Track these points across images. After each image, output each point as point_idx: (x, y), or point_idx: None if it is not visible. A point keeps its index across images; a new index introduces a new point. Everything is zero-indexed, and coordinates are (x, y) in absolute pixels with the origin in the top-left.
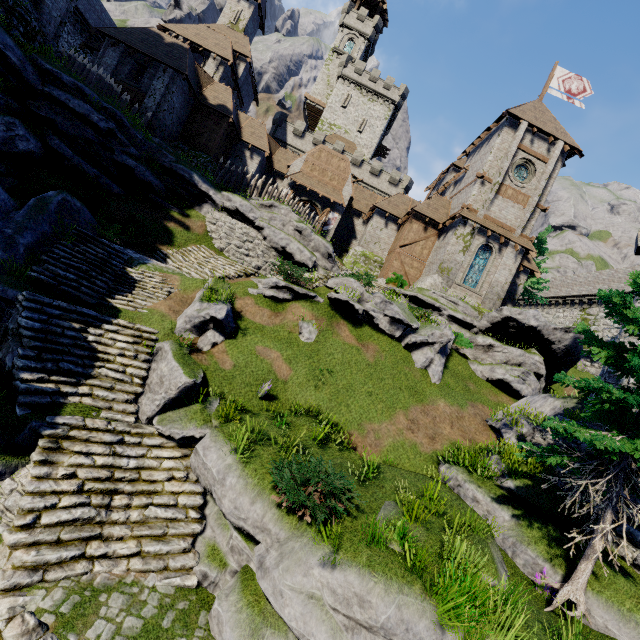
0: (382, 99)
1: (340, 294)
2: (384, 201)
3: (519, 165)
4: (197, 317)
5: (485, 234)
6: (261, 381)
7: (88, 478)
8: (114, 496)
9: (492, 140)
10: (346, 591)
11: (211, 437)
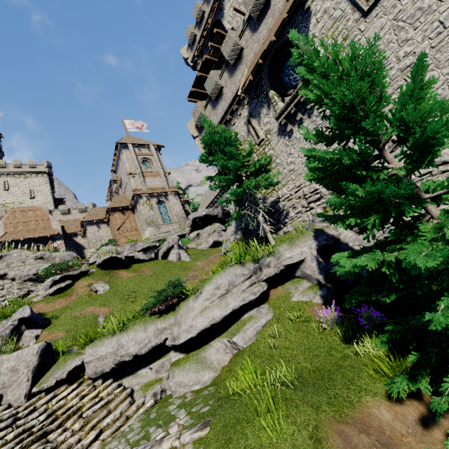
0: (34, 174)
1: (103, 257)
2: (86, 216)
3: (143, 161)
4: (5, 329)
5: (154, 196)
6: (95, 324)
7: (10, 448)
8: (47, 438)
9: (121, 157)
10: (210, 293)
11: (90, 348)
